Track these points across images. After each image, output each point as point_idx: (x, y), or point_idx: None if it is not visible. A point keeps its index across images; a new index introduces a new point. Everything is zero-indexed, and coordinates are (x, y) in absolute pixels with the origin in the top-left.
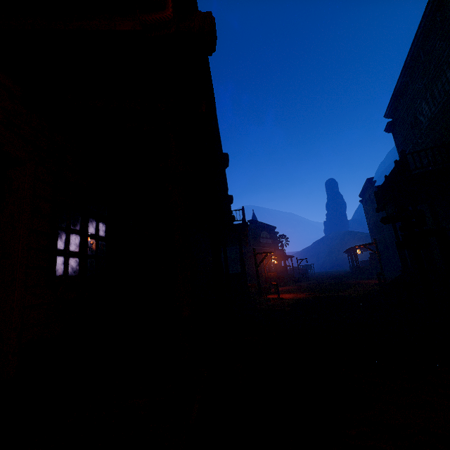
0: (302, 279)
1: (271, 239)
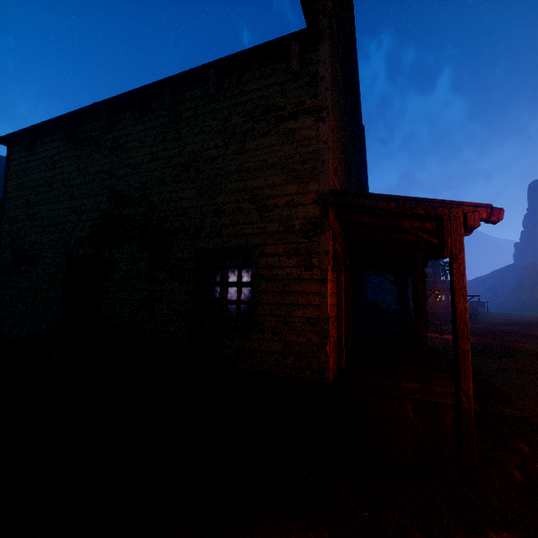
0: (469, 320)
1: (431, 268)
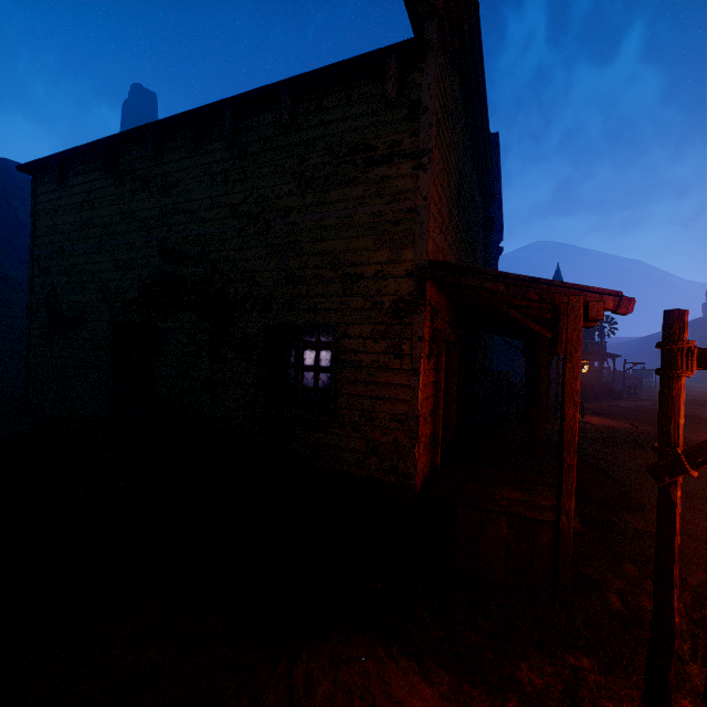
0: (627, 394)
1: None
